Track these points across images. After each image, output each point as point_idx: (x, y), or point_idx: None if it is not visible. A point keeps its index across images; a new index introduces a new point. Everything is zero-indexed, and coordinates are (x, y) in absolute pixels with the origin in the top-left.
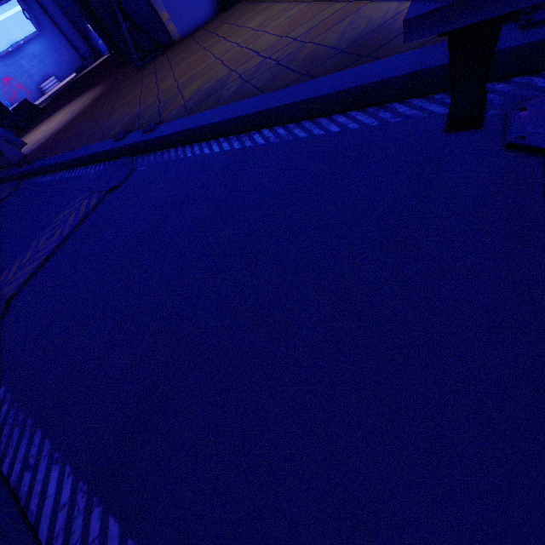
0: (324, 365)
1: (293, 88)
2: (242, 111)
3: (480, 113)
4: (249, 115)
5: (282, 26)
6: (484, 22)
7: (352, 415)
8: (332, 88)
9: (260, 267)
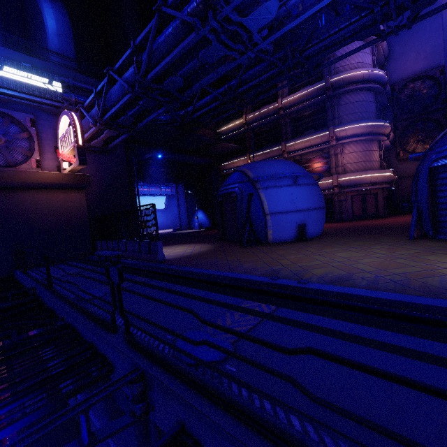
0: None
1: (433, 299)
2: (394, 297)
3: None
4: (403, 301)
5: (373, 264)
6: None
7: None
8: None
9: None
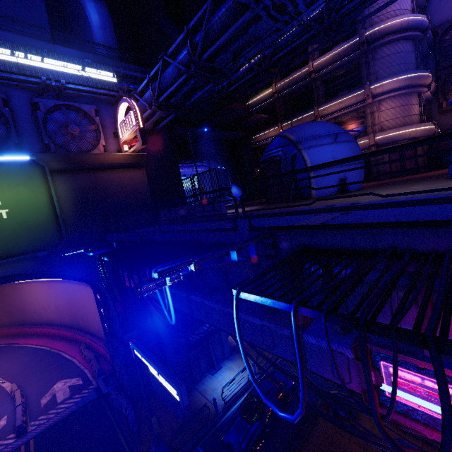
0: None
1: None
2: (427, 198)
3: None
4: (434, 198)
5: None
6: None
7: None
8: None
9: None
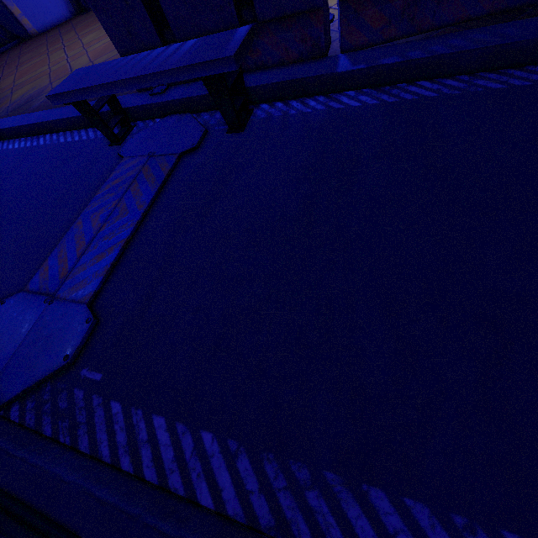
0: (6, 250)
1: (65, 108)
2: (33, 120)
3: (124, 137)
4: (36, 124)
5: (96, 51)
6: (76, 102)
7: (6, 263)
8: (78, 113)
9: (3, 215)
